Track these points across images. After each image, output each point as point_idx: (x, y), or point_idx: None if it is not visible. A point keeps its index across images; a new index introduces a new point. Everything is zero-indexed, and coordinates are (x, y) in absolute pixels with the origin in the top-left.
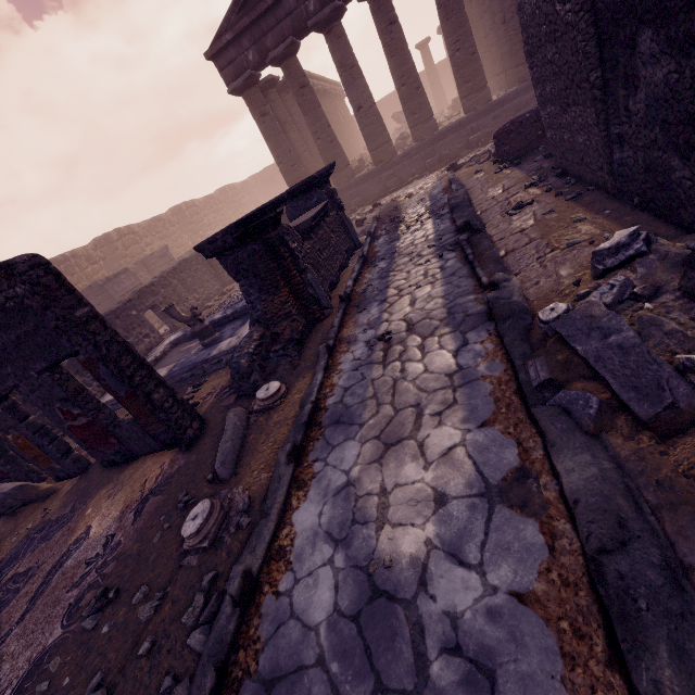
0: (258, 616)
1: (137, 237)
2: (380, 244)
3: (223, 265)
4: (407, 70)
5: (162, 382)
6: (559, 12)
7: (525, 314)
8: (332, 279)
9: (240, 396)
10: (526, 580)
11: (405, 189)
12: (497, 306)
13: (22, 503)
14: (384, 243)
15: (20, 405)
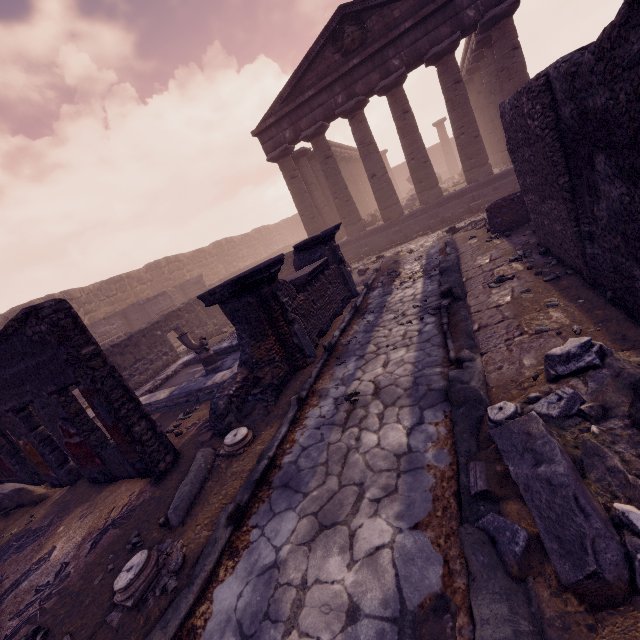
0: None
1: (181, 264)
2: (374, 296)
3: (223, 310)
4: (417, 147)
5: (146, 415)
6: (530, 125)
7: (479, 403)
8: (322, 327)
9: (215, 434)
10: None
11: (408, 244)
12: (453, 390)
13: (16, 505)
14: (378, 296)
15: (34, 416)
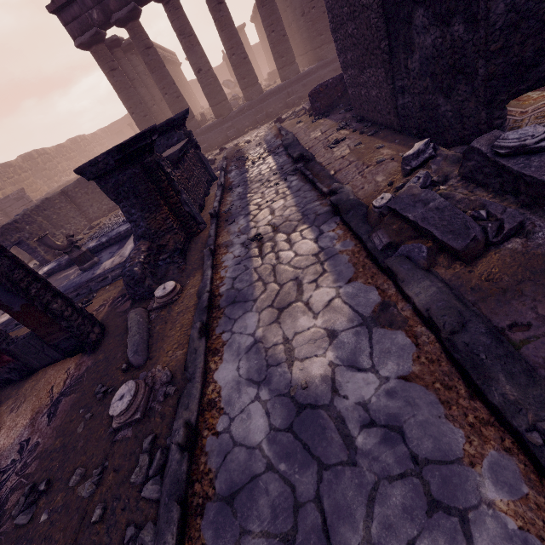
0: (204, 454)
1: None
2: (233, 176)
3: (103, 189)
4: (236, 42)
5: (58, 294)
6: None
7: (361, 206)
8: (200, 202)
9: (136, 301)
10: (406, 367)
11: (243, 137)
12: (342, 203)
13: None
14: (237, 175)
15: None
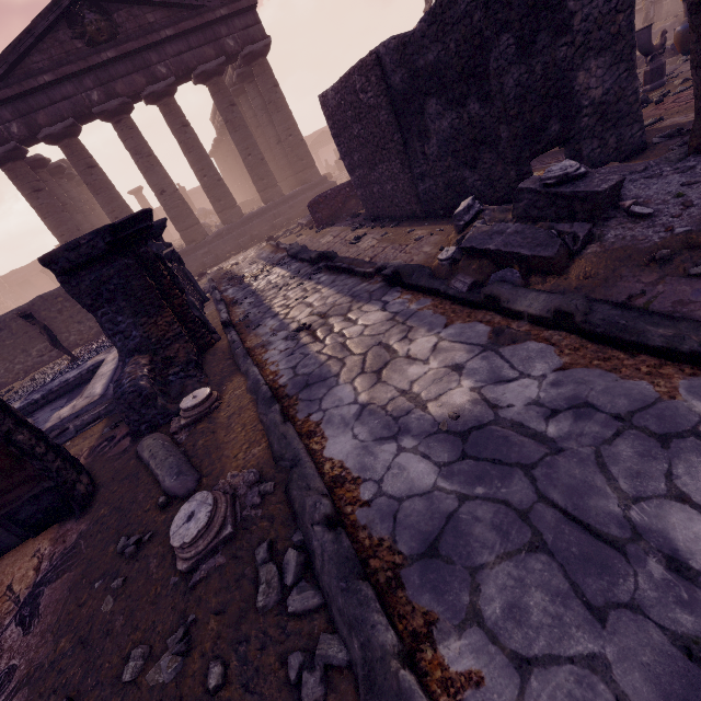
0: (362, 529)
1: None
2: (232, 293)
3: (72, 291)
4: (207, 164)
5: (22, 422)
6: (363, 99)
7: (423, 268)
8: None
9: (140, 434)
10: (555, 362)
11: (226, 262)
12: (402, 267)
13: None
14: (237, 291)
15: None
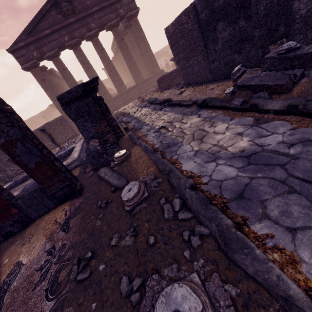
0: (205, 192)
1: None
2: (125, 119)
3: (67, 112)
4: (111, 66)
5: (56, 159)
6: (186, 27)
7: (217, 98)
8: None
9: (97, 169)
10: (289, 127)
11: (120, 109)
12: (207, 99)
13: None
14: (127, 118)
15: None
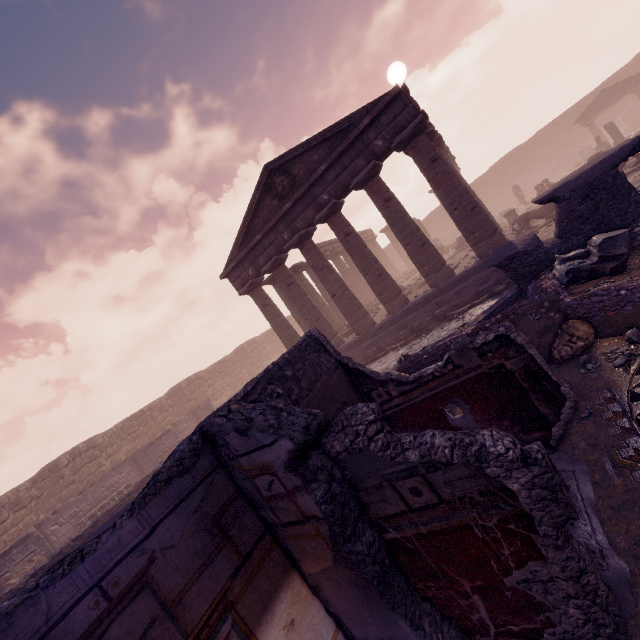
0: None
1: (202, 381)
2: None
3: None
4: (367, 264)
5: None
6: None
7: None
8: None
9: None
10: None
11: (377, 364)
12: None
13: None
14: None
15: None
